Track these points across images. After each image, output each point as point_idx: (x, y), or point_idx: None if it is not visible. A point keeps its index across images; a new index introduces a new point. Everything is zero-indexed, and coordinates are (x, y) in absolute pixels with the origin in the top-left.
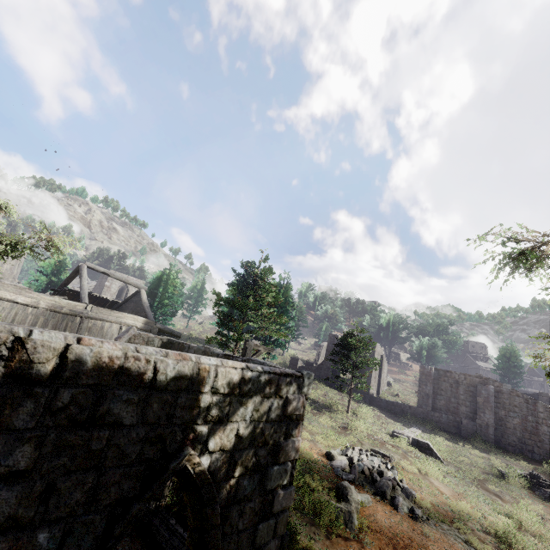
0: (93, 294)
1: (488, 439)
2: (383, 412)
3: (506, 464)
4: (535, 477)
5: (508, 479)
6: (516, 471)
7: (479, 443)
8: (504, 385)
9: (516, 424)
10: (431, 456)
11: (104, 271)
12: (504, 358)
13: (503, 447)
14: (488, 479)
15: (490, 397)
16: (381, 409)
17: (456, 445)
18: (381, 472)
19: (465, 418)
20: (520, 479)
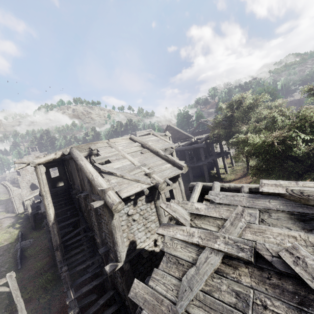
0: (198, 131)
1: None
2: None
3: None
4: None
5: None
6: None
7: None
8: None
9: None
10: None
11: (205, 120)
12: None
13: None
14: None
15: None
16: None
17: None
18: None
19: None
20: None
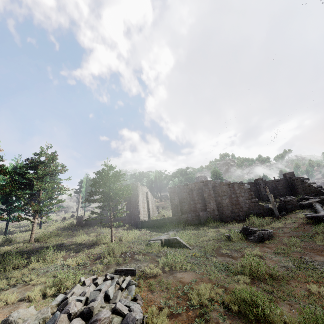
0: None
1: (216, 219)
2: (150, 229)
3: (229, 229)
4: (246, 229)
5: (232, 239)
6: (235, 231)
7: (212, 223)
8: (216, 181)
9: (227, 202)
10: (180, 247)
11: None
12: (214, 176)
13: (224, 220)
14: (221, 245)
15: (210, 191)
16: (150, 228)
17: (199, 231)
18: (88, 310)
19: (201, 211)
20: (239, 235)
